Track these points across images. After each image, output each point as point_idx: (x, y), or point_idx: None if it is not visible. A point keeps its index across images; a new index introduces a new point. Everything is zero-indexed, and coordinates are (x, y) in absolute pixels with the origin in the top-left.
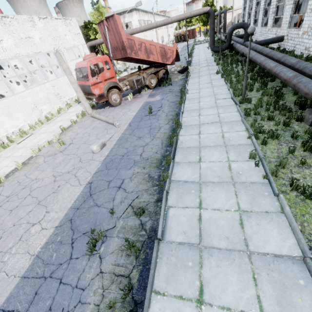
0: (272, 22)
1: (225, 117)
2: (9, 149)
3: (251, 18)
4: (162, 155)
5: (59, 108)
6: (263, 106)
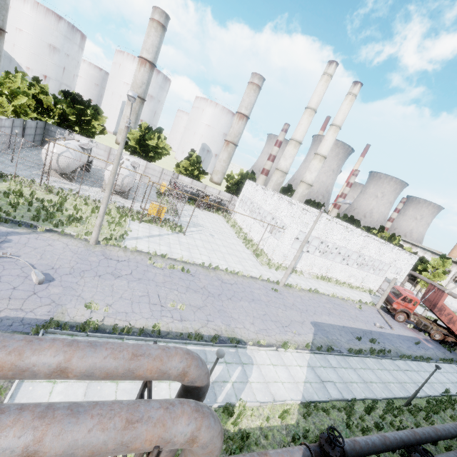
0: None
1: None
2: (331, 284)
3: None
4: (407, 355)
5: (357, 286)
6: None
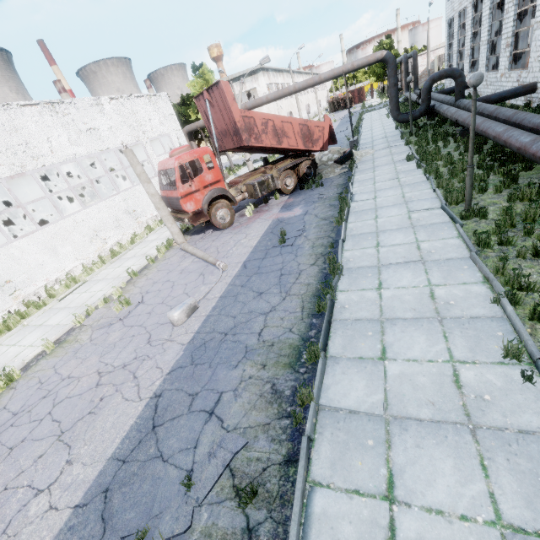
0: (509, 62)
1: (433, 250)
2: (44, 311)
3: (464, 60)
4: (301, 336)
5: (133, 235)
6: (517, 223)
